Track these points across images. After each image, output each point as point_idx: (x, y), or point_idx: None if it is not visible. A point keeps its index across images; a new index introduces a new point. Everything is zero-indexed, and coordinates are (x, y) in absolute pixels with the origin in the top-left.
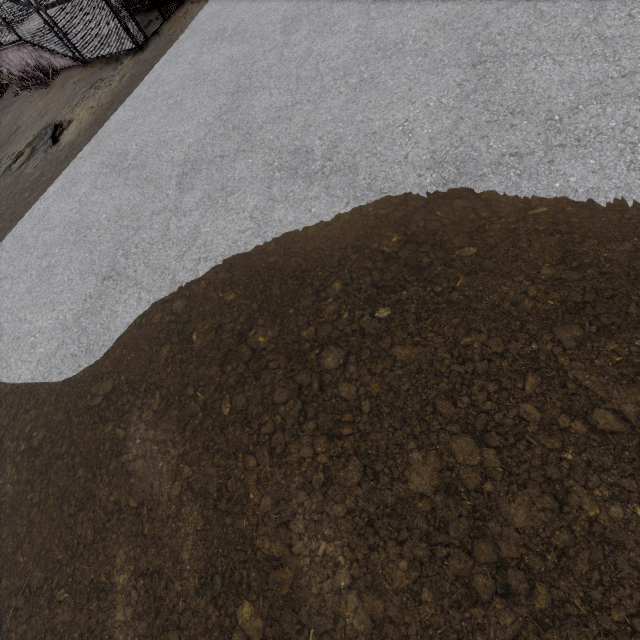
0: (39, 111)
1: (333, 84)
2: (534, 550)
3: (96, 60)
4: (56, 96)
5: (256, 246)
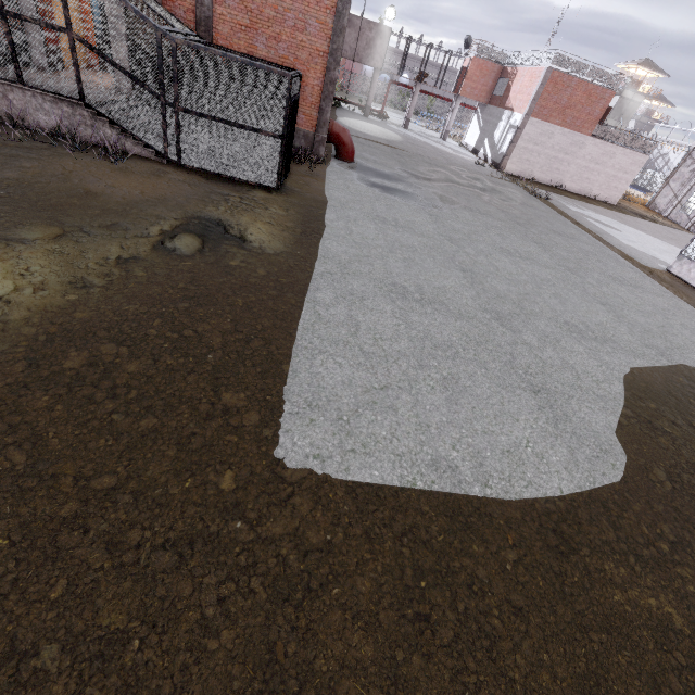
0: (139, 188)
1: (538, 290)
2: None
3: (186, 168)
4: (160, 183)
5: (620, 376)
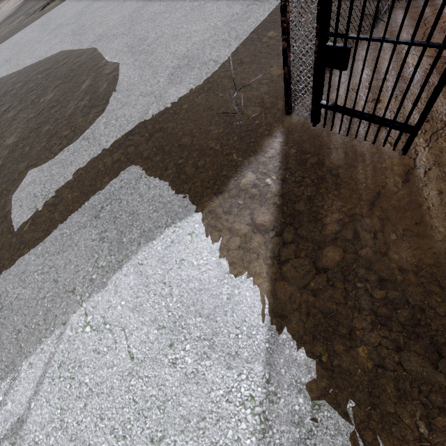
0: None
1: (116, 1)
2: (5, 121)
3: None
4: None
5: (42, 55)
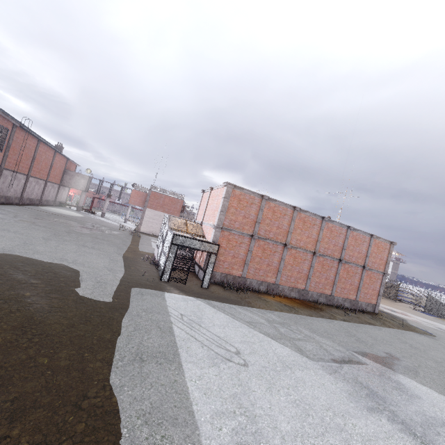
0: None
1: None
2: None
3: None
4: None
5: None
